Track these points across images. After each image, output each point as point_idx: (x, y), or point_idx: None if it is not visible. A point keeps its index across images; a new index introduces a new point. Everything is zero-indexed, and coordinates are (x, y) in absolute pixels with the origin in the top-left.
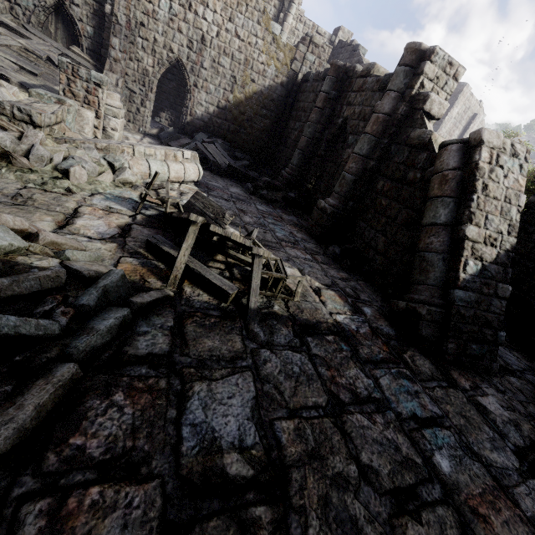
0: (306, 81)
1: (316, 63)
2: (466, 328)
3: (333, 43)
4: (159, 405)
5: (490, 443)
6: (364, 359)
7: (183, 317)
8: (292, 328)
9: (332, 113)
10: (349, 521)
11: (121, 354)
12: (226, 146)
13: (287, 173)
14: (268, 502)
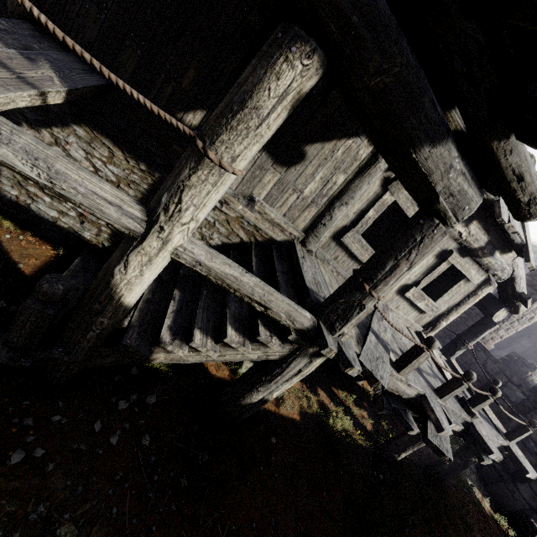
0: None
1: None
2: None
3: None
4: None
5: None
6: None
7: None
8: None
9: None
10: None
11: None
12: None
13: None
14: None
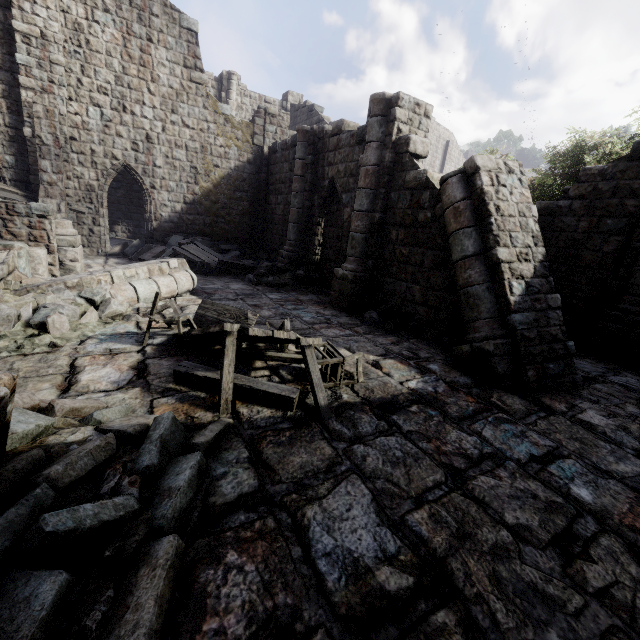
0: (274, 152)
1: (278, 132)
2: (537, 349)
3: (286, 109)
4: (279, 547)
5: (612, 456)
6: (458, 418)
7: (255, 442)
8: (372, 413)
9: (315, 177)
10: (529, 589)
11: (210, 507)
12: (208, 242)
13: (287, 251)
14: (444, 604)
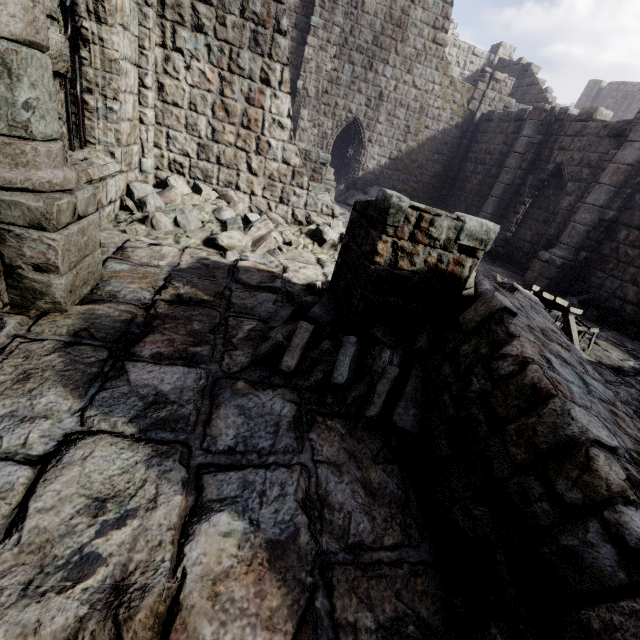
0: (488, 121)
1: (496, 99)
2: None
3: (491, 63)
4: None
5: None
6: None
7: None
8: (609, 371)
9: (536, 157)
10: None
11: None
12: None
13: None
14: None
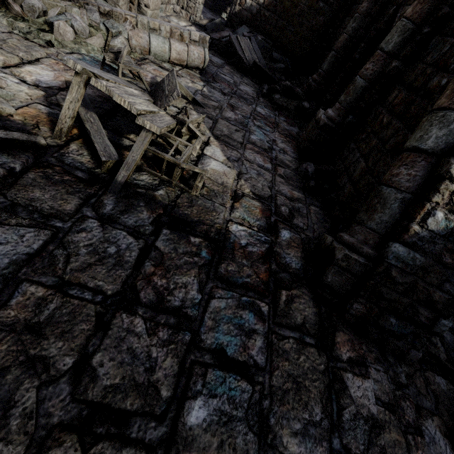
0: None
1: None
2: (391, 295)
3: None
4: None
5: (302, 425)
6: (217, 274)
7: (36, 165)
8: (155, 215)
9: None
10: None
11: None
12: (267, 45)
13: (312, 80)
14: None
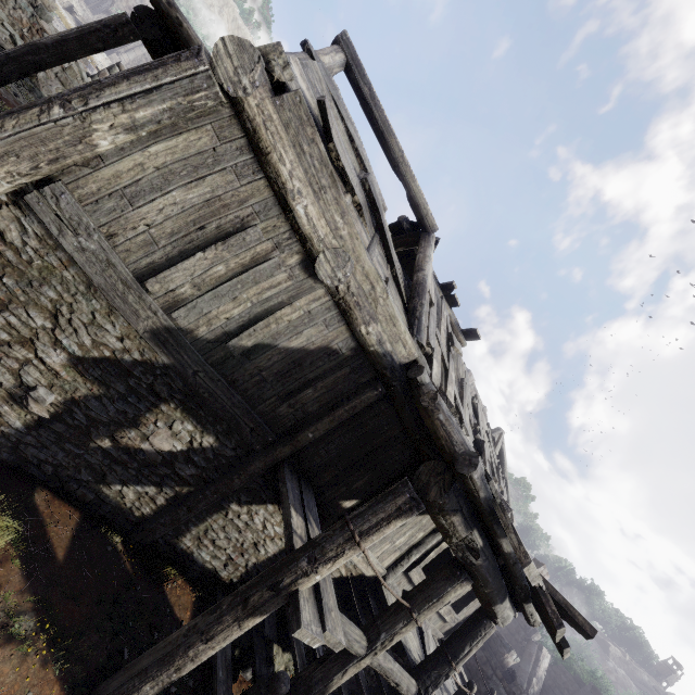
0: None
1: None
2: None
3: None
4: None
5: None
6: None
7: None
8: None
9: None
10: None
11: None
12: None
13: None
14: None
